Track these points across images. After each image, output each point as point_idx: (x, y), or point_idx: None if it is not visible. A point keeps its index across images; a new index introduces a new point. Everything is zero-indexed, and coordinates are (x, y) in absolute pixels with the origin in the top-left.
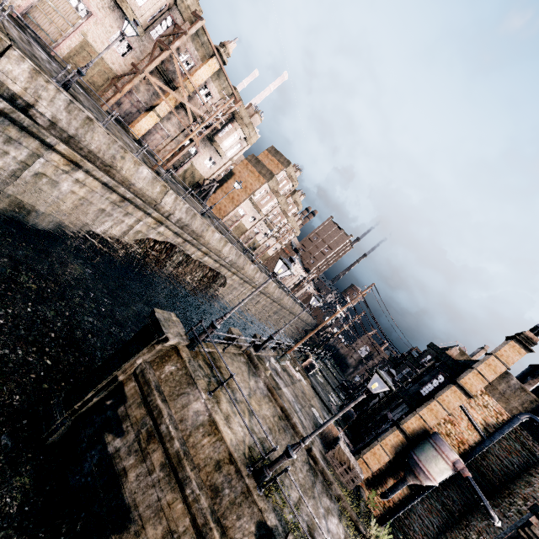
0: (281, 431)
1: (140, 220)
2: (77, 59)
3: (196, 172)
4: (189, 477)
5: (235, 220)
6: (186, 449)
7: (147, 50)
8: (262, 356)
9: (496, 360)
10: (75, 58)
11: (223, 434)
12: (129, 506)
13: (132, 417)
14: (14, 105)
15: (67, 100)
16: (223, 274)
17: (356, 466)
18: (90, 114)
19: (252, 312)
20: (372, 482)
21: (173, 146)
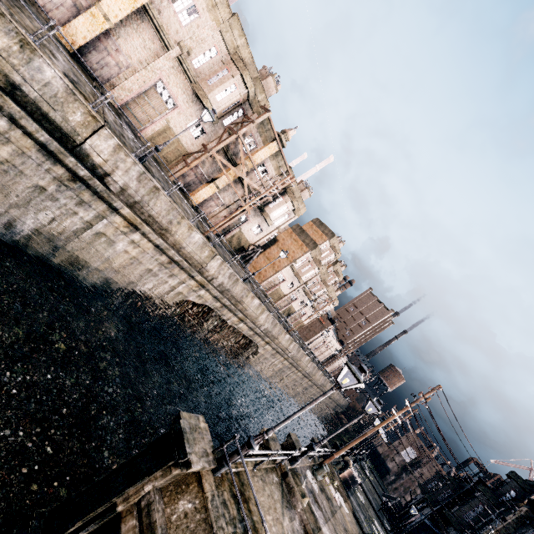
0: None
1: (183, 282)
2: (158, 139)
3: (243, 237)
4: None
5: (273, 285)
6: None
7: (218, 134)
8: (297, 469)
9: None
10: (156, 138)
11: None
12: None
13: None
14: (94, 173)
15: (140, 171)
16: (256, 343)
17: None
18: (158, 184)
19: (280, 385)
20: None
21: (226, 213)
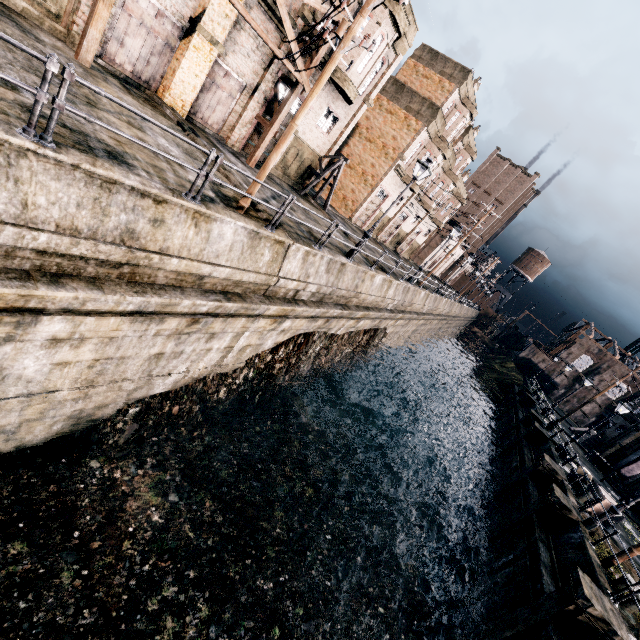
0: None
1: (242, 331)
2: None
3: (304, 148)
4: None
5: (371, 210)
6: None
7: None
8: None
9: None
10: None
11: None
12: None
13: None
14: None
15: None
16: (383, 327)
17: None
18: None
19: (411, 343)
20: None
21: (256, 107)
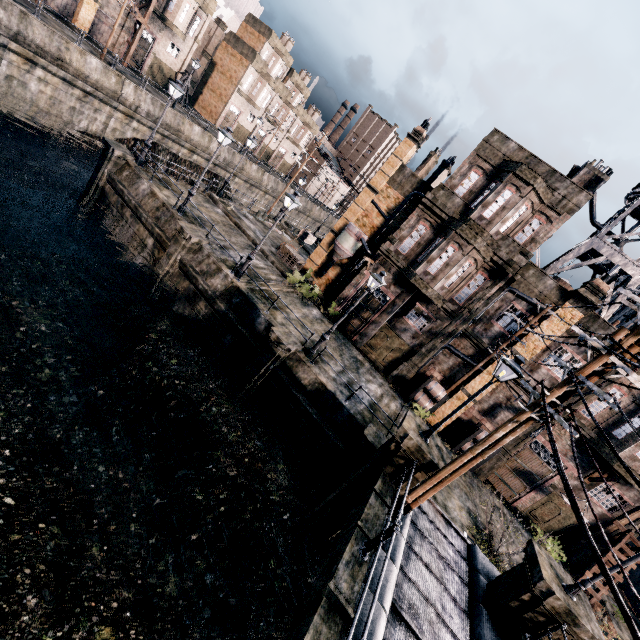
0: (227, 227)
1: (110, 116)
2: None
3: (163, 66)
4: (142, 213)
5: (231, 122)
6: (140, 205)
7: None
8: (230, 205)
9: (394, 158)
10: None
11: (158, 195)
12: (123, 241)
13: (112, 202)
14: None
15: None
16: (223, 177)
17: (297, 256)
18: (22, 8)
19: None
20: (319, 272)
21: (126, 36)
